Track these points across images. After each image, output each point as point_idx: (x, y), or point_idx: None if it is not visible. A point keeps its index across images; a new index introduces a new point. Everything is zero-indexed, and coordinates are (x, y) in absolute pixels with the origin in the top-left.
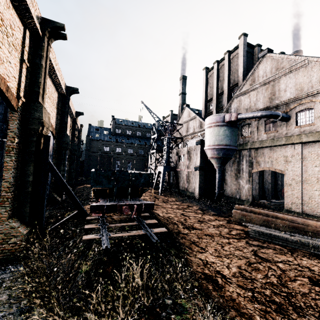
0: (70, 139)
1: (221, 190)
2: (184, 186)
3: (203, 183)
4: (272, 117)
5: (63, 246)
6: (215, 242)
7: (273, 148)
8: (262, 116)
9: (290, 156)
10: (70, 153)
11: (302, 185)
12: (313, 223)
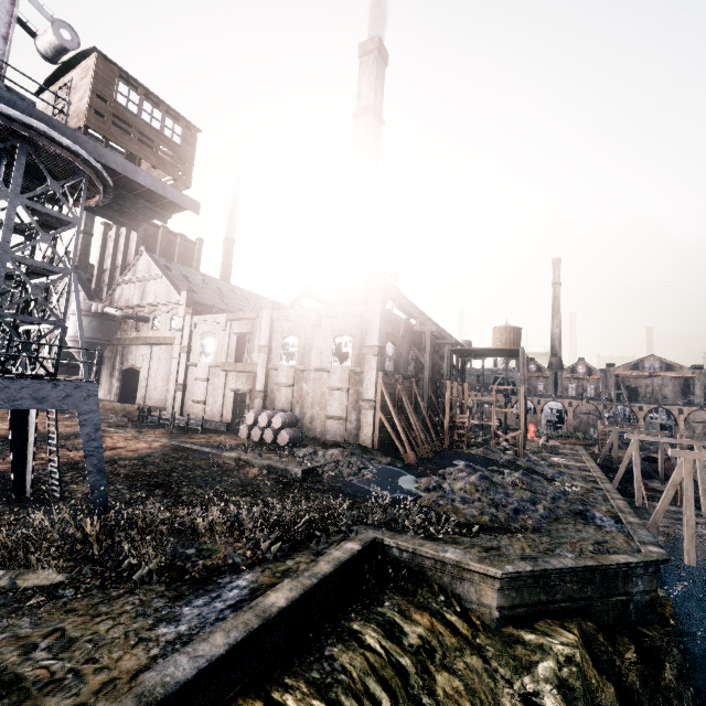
0: None
1: None
2: None
3: None
4: (127, 318)
5: None
6: None
7: (139, 346)
8: (119, 316)
9: (145, 356)
10: None
11: (148, 381)
12: (123, 405)
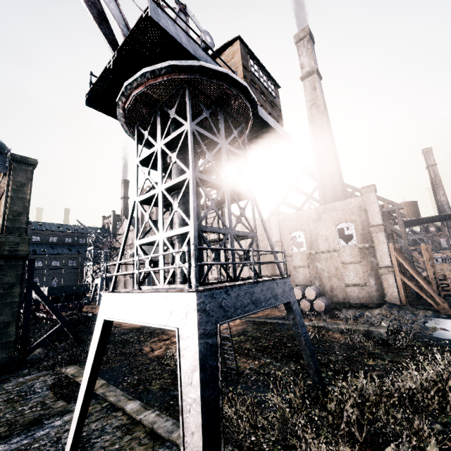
0: None
1: None
2: None
3: None
4: None
5: (32, 332)
6: None
7: None
8: None
9: None
10: None
11: None
12: None
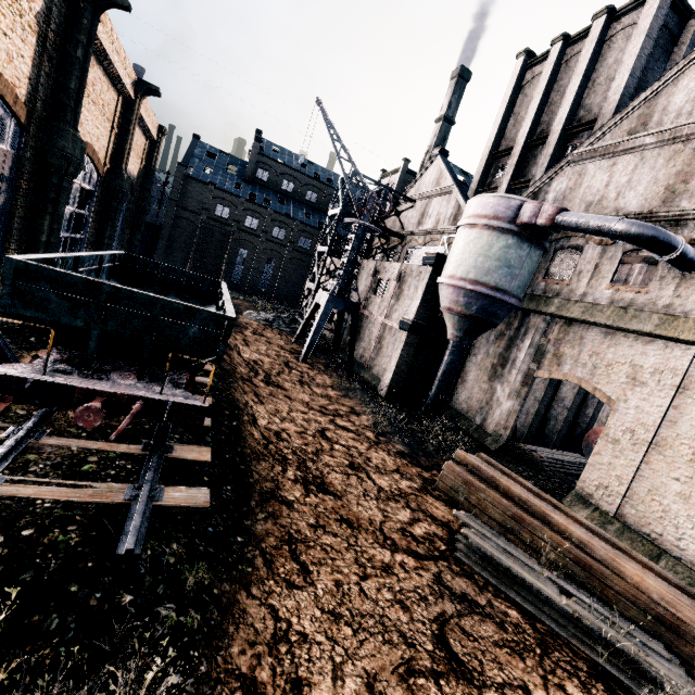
0: (111, 156)
1: (443, 394)
2: (365, 356)
3: (409, 364)
4: (654, 246)
5: None
6: (353, 553)
7: (615, 333)
8: (625, 236)
9: (649, 370)
10: (106, 194)
11: (646, 453)
12: (635, 574)
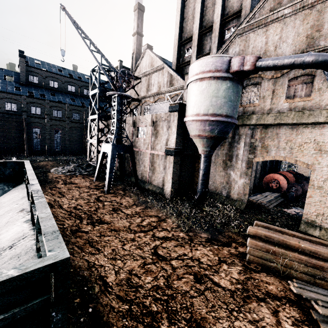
0: None
1: (206, 187)
2: (144, 176)
3: (178, 174)
4: None
5: None
6: None
7: (298, 127)
8: (315, 64)
9: None
10: None
11: None
12: None
